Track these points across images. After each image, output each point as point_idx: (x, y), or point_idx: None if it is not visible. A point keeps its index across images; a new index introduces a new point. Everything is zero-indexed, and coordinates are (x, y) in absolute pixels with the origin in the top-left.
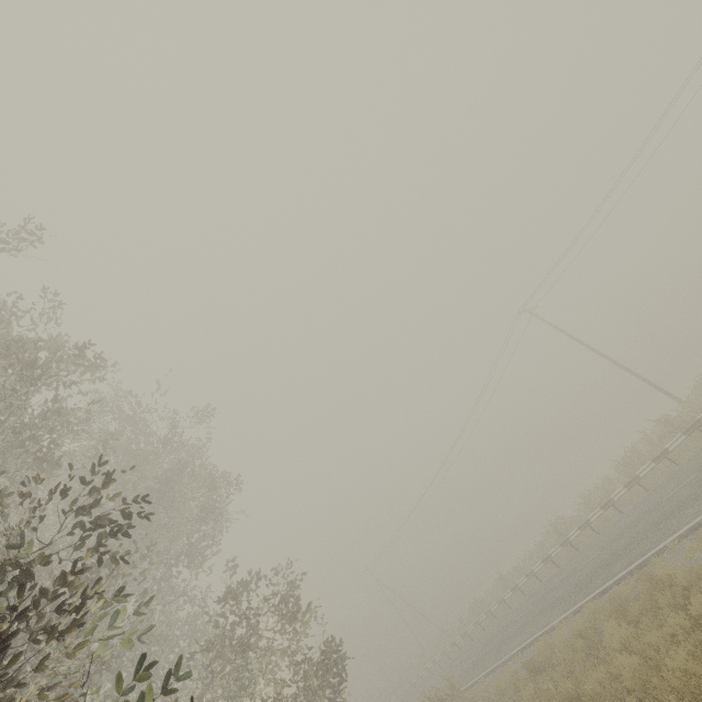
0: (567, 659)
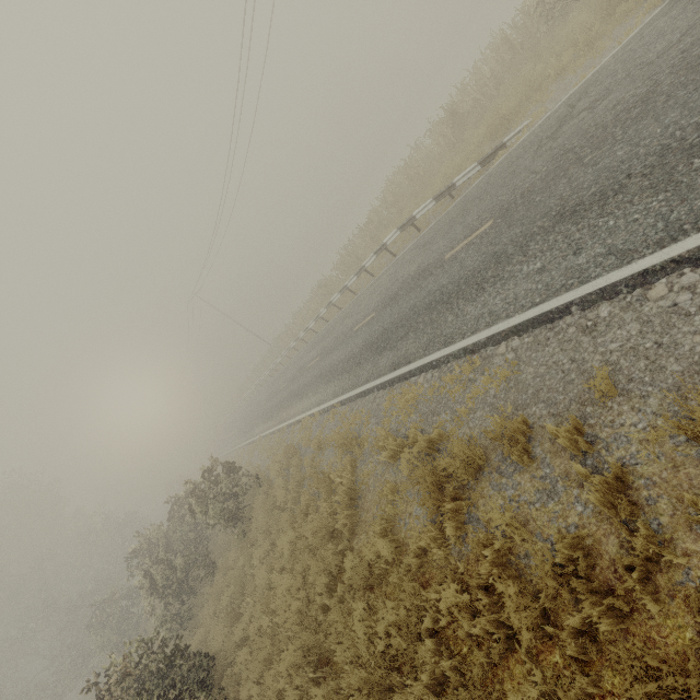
0: None
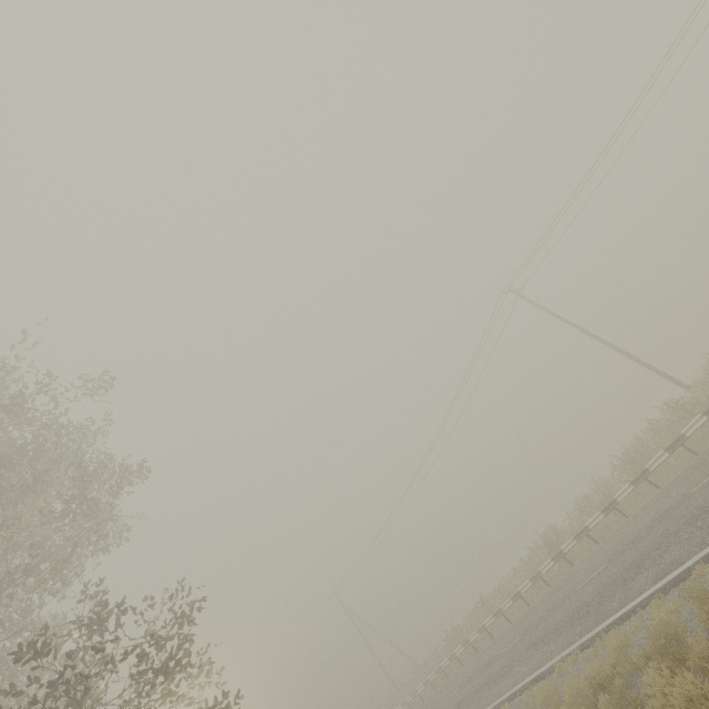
0: None
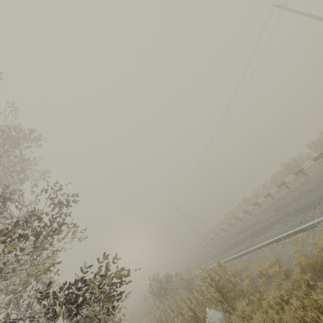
0: None
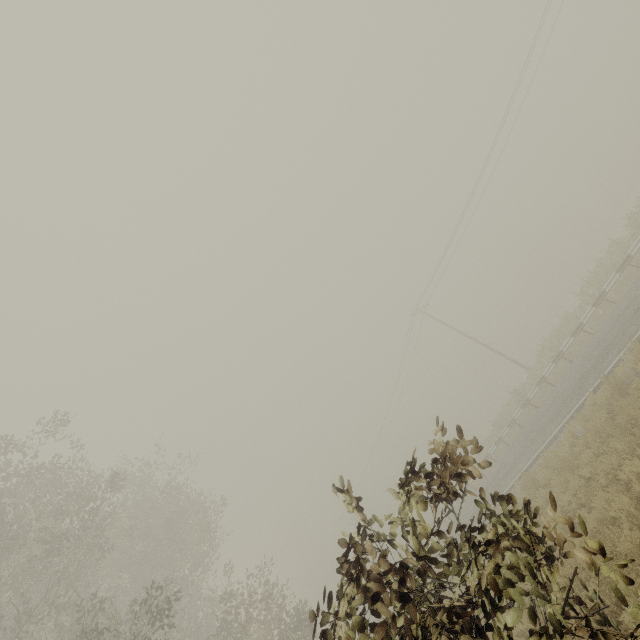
0: None
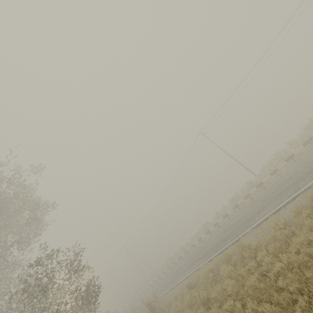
0: (205, 282)
